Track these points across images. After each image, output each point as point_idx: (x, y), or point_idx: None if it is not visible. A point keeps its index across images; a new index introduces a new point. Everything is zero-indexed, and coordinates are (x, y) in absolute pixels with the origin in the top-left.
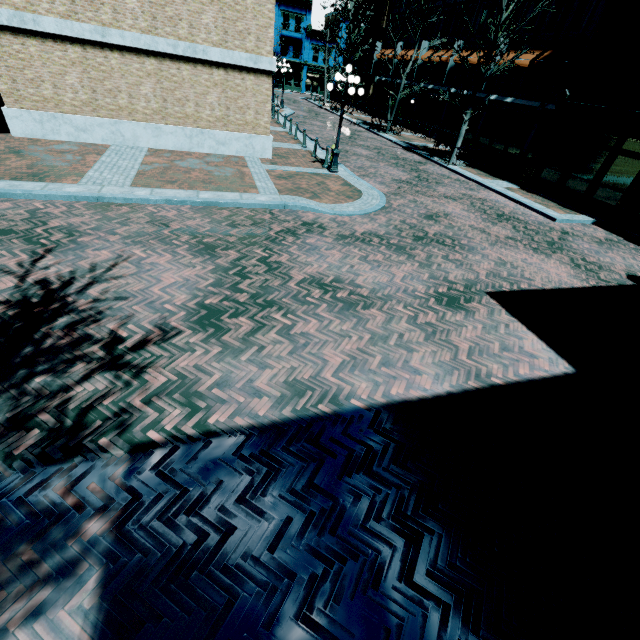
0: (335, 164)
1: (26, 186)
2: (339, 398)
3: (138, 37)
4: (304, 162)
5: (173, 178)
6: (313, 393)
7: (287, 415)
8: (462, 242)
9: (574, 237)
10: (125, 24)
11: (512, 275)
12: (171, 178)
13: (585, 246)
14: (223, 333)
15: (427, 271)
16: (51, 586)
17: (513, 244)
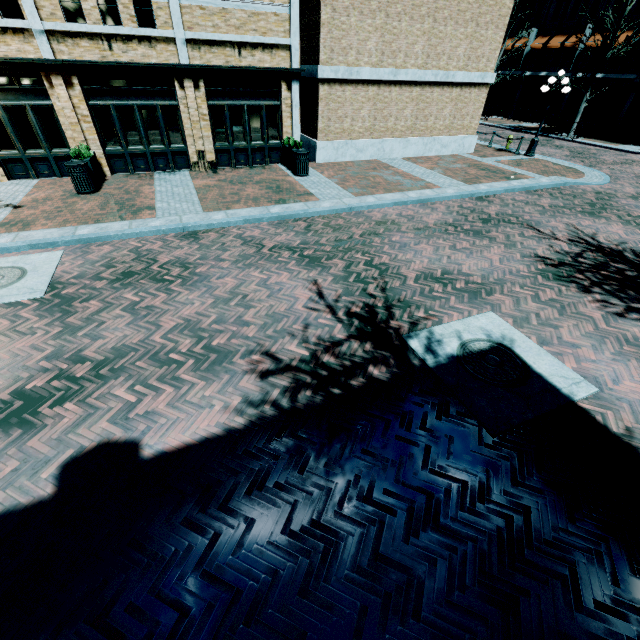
0: (533, 150)
1: (427, 193)
2: None
3: (415, 72)
4: (495, 152)
5: (469, 176)
6: None
7: None
8: None
9: None
10: (409, 64)
11: None
12: (468, 176)
13: None
14: None
15: None
16: None
17: None
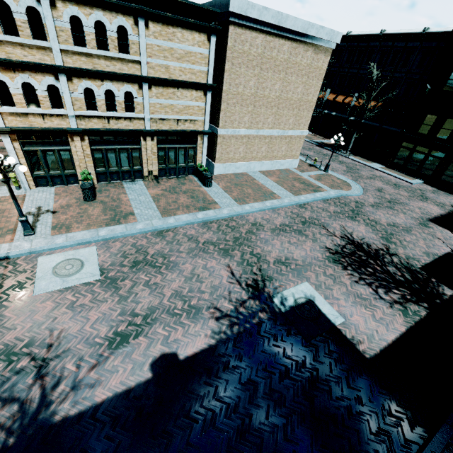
0: (327, 169)
1: (275, 202)
2: (435, 254)
3: (268, 131)
4: (308, 167)
5: (295, 188)
6: (430, 254)
7: (432, 259)
8: (401, 201)
9: (424, 191)
10: (264, 127)
11: (427, 212)
12: (294, 188)
13: (431, 195)
14: (396, 244)
15: (407, 215)
16: (440, 287)
17: (413, 199)
